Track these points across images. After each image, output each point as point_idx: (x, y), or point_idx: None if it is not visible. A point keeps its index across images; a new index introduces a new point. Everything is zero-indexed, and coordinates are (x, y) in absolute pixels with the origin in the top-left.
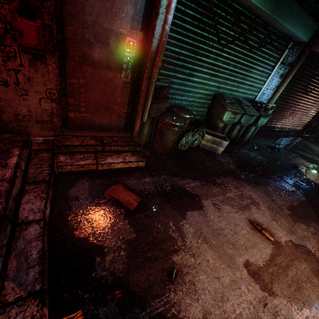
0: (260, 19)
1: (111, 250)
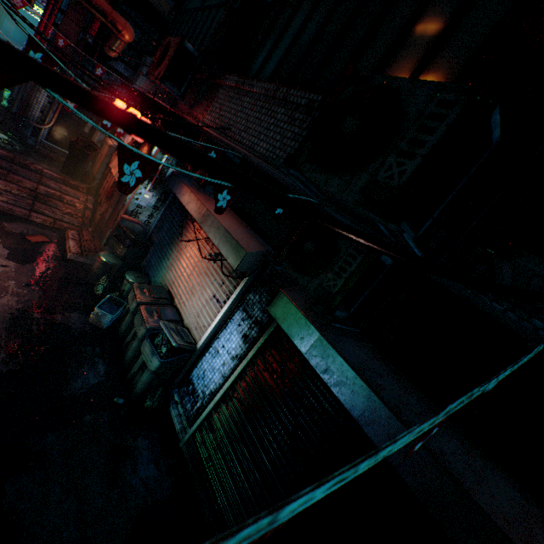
0: None
1: (3, 223)
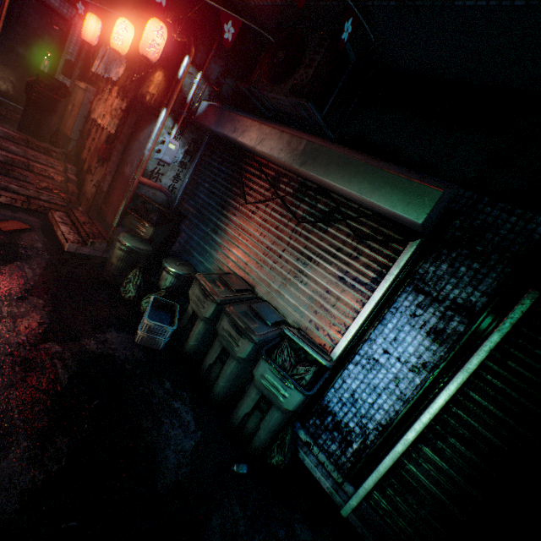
0: (315, 183)
1: None
